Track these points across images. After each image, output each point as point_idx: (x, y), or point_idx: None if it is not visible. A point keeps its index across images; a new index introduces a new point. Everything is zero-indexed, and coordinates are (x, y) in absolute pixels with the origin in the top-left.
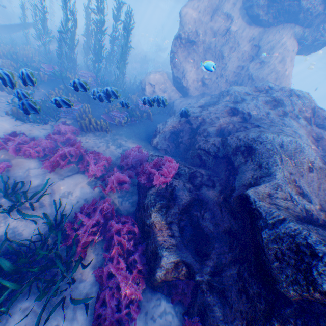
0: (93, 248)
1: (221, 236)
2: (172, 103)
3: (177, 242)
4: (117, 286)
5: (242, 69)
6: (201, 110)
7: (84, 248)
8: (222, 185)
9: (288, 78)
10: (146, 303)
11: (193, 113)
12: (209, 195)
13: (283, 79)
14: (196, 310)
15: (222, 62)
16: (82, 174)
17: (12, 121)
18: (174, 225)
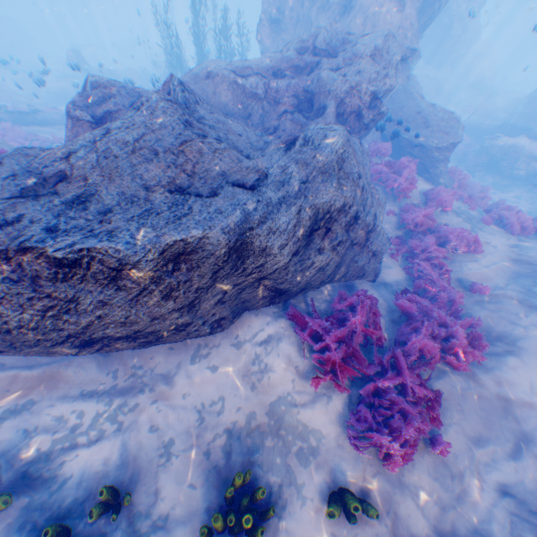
0: None
1: None
2: None
3: None
4: None
5: None
6: None
7: None
8: None
9: (388, 16)
10: None
11: None
12: None
13: (379, 20)
14: None
15: None
16: None
17: None
18: None
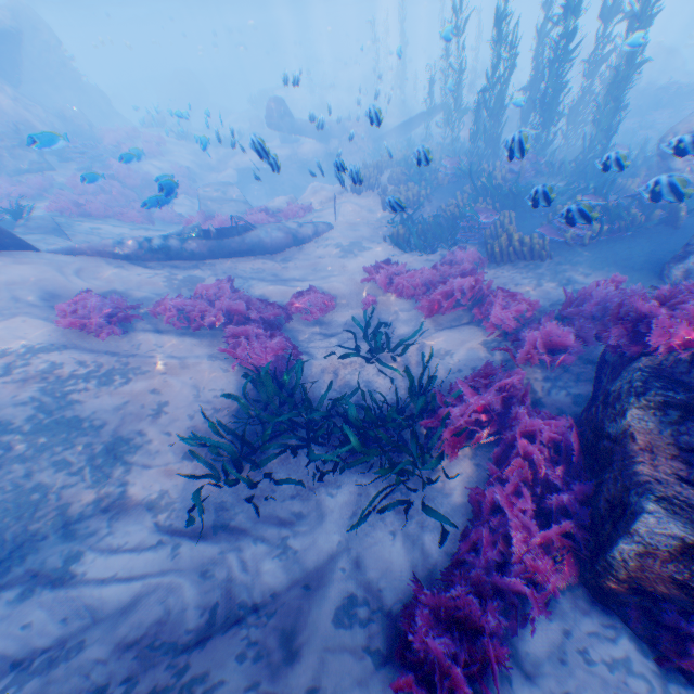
0: (470, 453)
1: None
2: None
3: None
4: (504, 534)
5: None
6: None
7: (454, 443)
8: None
9: None
10: (571, 615)
11: None
12: None
13: None
14: None
15: None
16: (474, 327)
17: (388, 250)
18: None
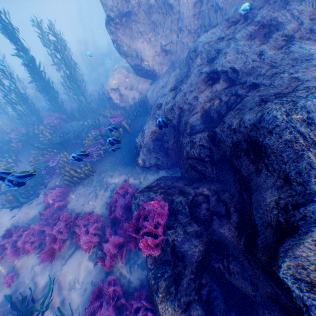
0: None
1: (270, 305)
2: (144, 97)
3: None
4: None
5: (201, 4)
6: (173, 94)
7: None
8: (239, 210)
9: None
10: None
11: (166, 104)
12: (225, 236)
13: None
14: None
15: (173, 13)
16: (81, 248)
17: (10, 211)
18: (194, 308)
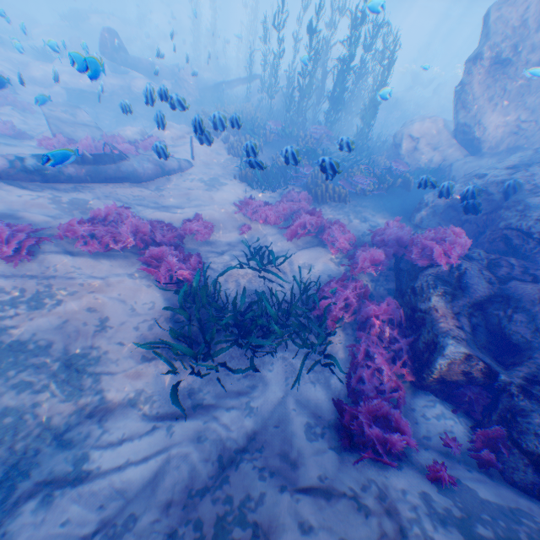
0: (341, 327)
1: None
2: (447, 166)
3: (465, 337)
4: (375, 369)
5: None
6: (511, 172)
7: (334, 322)
8: None
9: None
10: (411, 401)
11: (494, 177)
12: (524, 289)
13: None
14: (494, 418)
15: None
16: (322, 248)
17: (241, 187)
18: (461, 317)
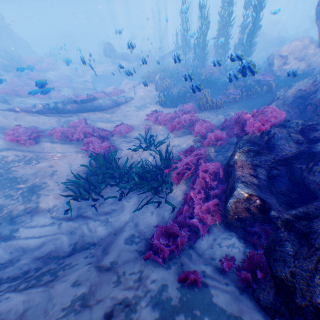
0: (184, 181)
1: None
2: (311, 69)
3: (259, 184)
4: (193, 207)
5: None
6: None
7: (178, 177)
8: None
9: None
10: (216, 233)
11: None
12: None
13: None
14: (264, 248)
15: None
16: (190, 135)
17: (157, 107)
18: (261, 170)
